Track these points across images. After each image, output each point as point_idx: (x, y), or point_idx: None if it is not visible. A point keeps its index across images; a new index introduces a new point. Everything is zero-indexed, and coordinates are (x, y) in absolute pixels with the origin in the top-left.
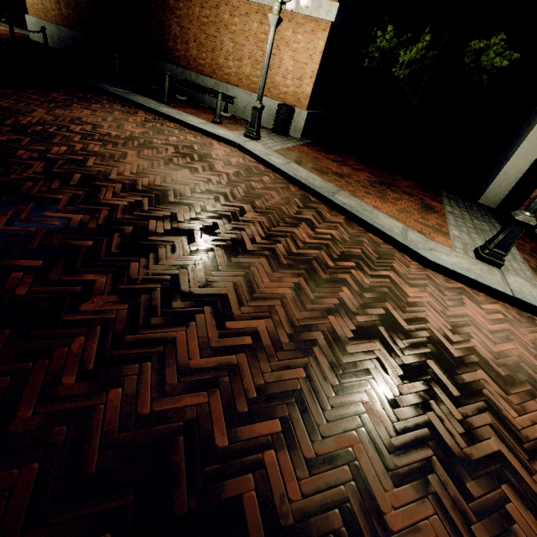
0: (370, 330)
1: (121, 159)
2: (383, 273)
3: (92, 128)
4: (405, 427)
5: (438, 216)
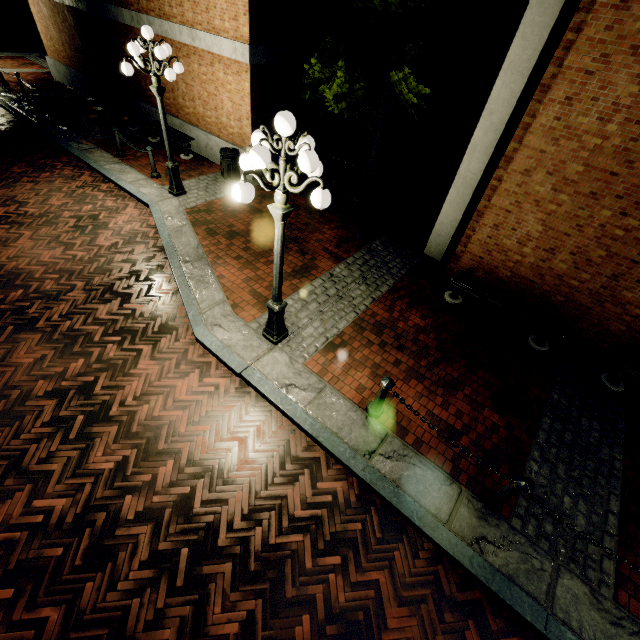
0: (62, 392)
1: (12, 242)
2: (139, 347)
3: (16, 208)
4: (8, 449)
5: (301, 282)
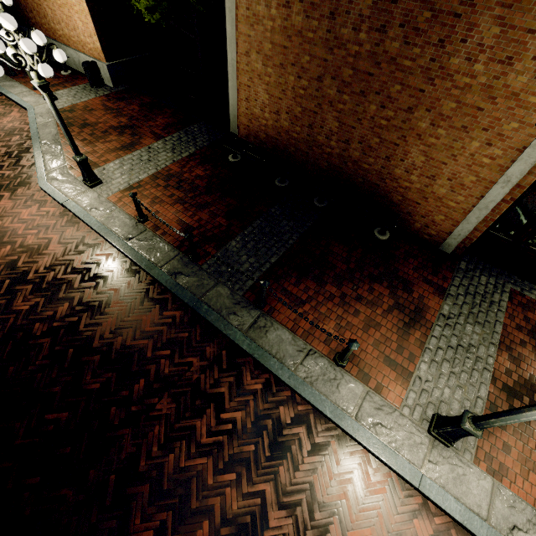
0: None
1: None
2: (3, 193)
3: None
4: None
5: (126, 153)
